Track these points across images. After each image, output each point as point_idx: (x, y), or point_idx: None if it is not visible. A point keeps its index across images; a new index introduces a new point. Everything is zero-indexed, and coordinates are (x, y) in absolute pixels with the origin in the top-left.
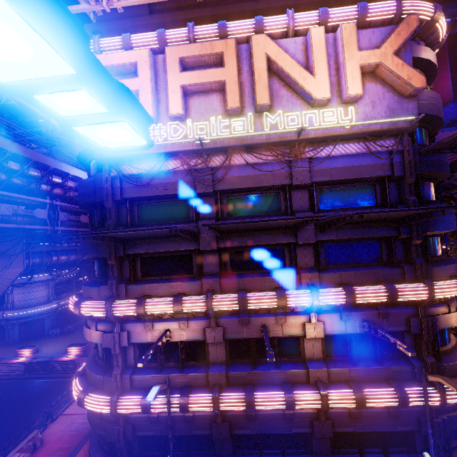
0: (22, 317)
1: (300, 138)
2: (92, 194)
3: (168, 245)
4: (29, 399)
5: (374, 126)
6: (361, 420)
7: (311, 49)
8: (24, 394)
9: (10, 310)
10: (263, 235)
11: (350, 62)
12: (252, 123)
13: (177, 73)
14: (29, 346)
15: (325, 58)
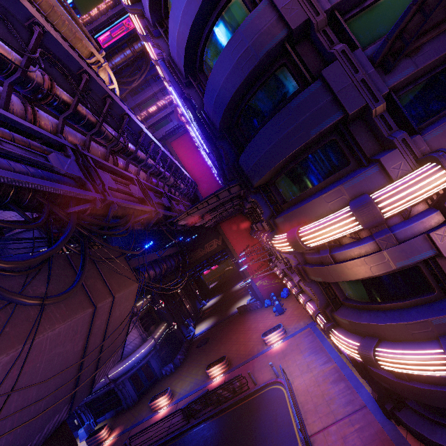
0: (128, 369)
1: None
2: (272, 32)
3: None
4: (232, 444)
5: None
6: None
7: None
8: (217, 442)
9: (112, 368)
10: None
11: None
12: None
13: None
14: (160, 393)
15: None
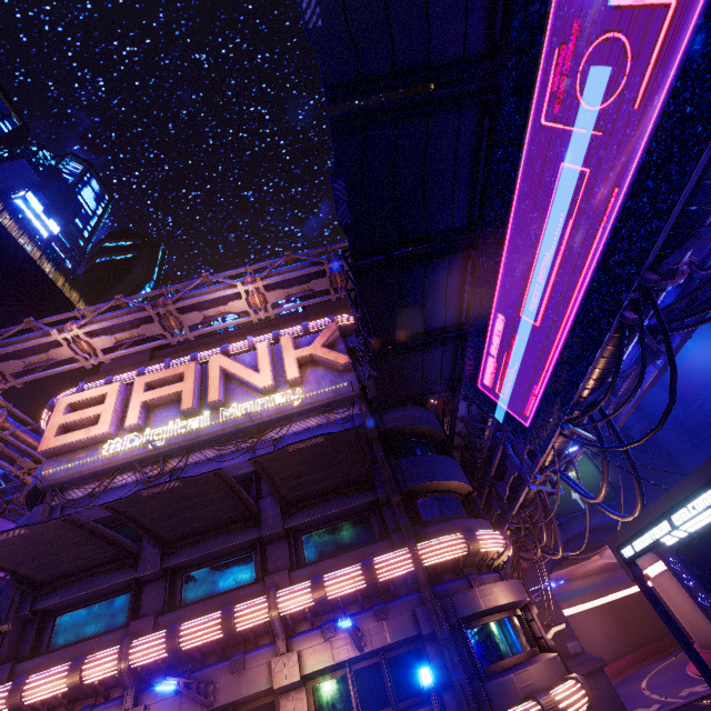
0: None
1: (255, 422)
2: None
3: (96, 581)
4: None
5: (321, 398)
6: None
7: (257, 356)
8: None
9: None
10: (222, 537)
11: (288, 358)
12: (208, 418)
13: (141, 393)
14: None
15: (268, 359)
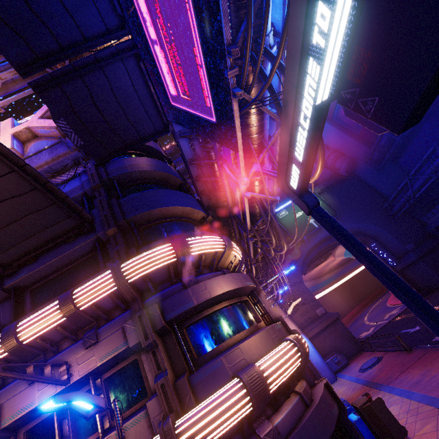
0: None
1: None
2: None
3: None
4: None
5: (39, 163)
6: None
7: None
8: None
9: None
10: None
11: (4, 136)
12: None
13: None
14: None
15: None
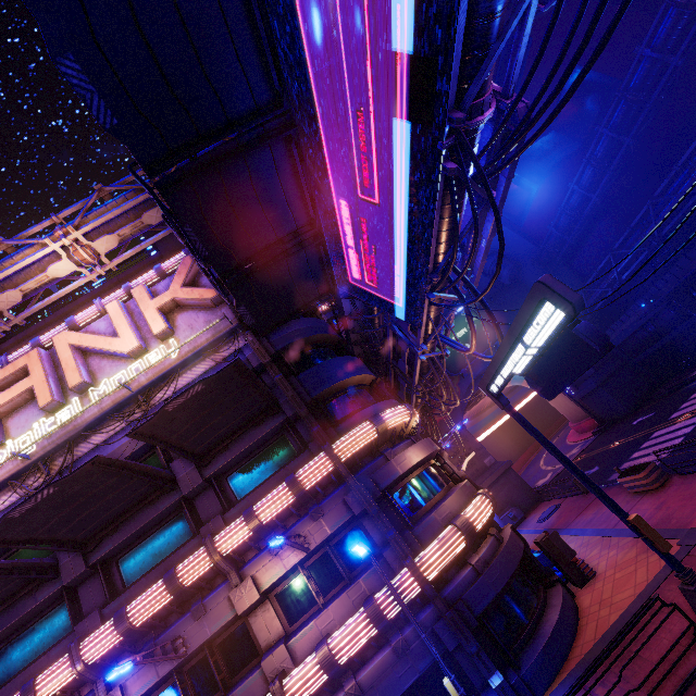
0: None
1: (136, 390)
2: None
3: (19, 608)
4: None
5: (200, 342)
6: (369, 695)
7: (111, 319)
8: None
9: None
10: (143, 513)
11: (148, 311)
12: (78, 405)
13: None
14: None
15: (125, 319)
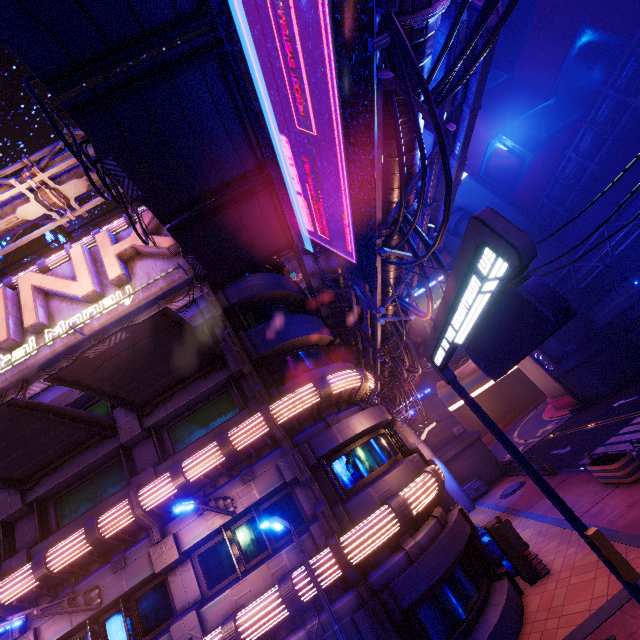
0: None
1: (88, 334)
2: None
3: None
4: None
5: (154, 291)
6: None
7: (72, 263)
8: None
9: None
10: (82, 456)
11: (107, 256)
12: (33, 345)
13: None
14: None
15: (85, 264)
